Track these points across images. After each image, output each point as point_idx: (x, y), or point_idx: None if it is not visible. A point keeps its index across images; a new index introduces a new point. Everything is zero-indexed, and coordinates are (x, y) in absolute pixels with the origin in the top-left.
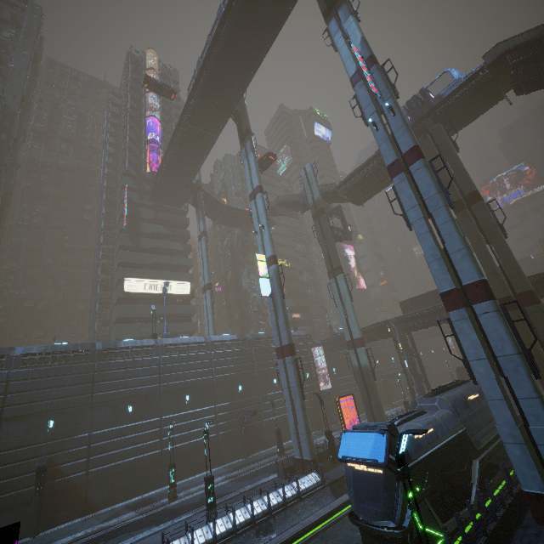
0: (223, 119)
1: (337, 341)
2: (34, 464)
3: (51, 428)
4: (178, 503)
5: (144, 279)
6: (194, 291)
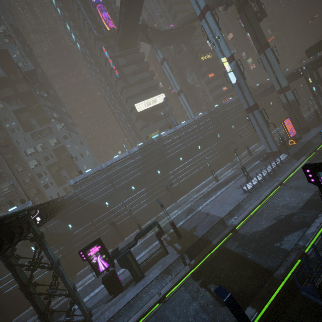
0: None
1: (261, 93)
2: (162, 185)
3: (159, 173)
4: (222, 181)
5: (142, 101)
6: (167, 97)
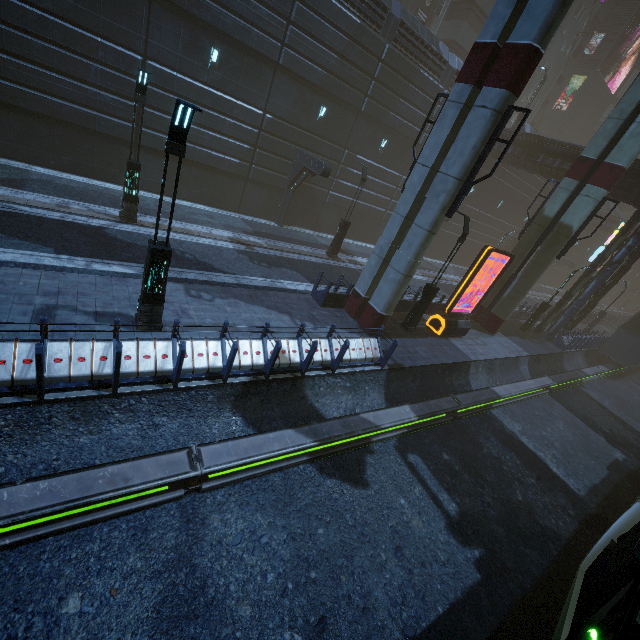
0: None
1: (527, 148)
2: None
3: None
4: (130, 233)
5: None
6: None
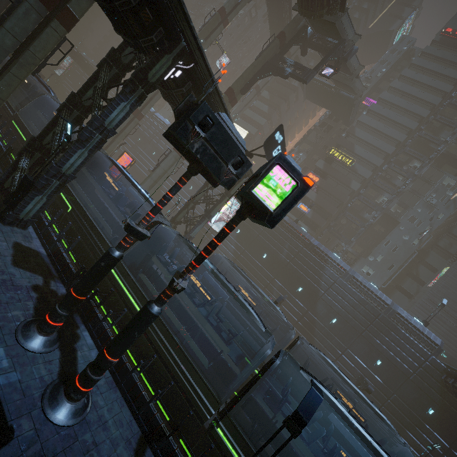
0: None
1: None
2: None
3: None
4: None
5: None
6: (248, 140)
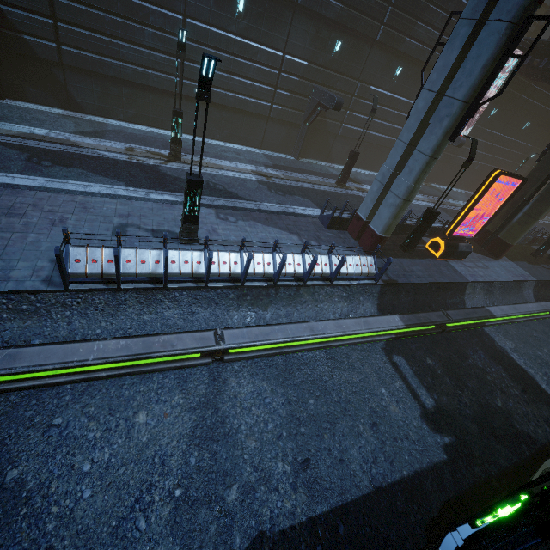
0: None
1: None
2: None
3: None
4: (176, 170)
5: None
6: None
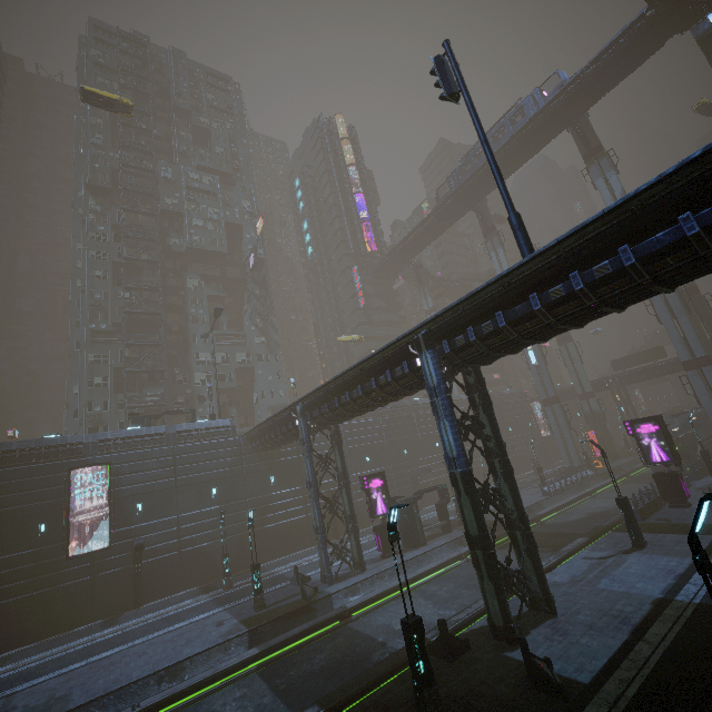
0: (464, 213)
1: None
2: (407, 473)
3: (406, 454)
4: None
5: None
6: None
